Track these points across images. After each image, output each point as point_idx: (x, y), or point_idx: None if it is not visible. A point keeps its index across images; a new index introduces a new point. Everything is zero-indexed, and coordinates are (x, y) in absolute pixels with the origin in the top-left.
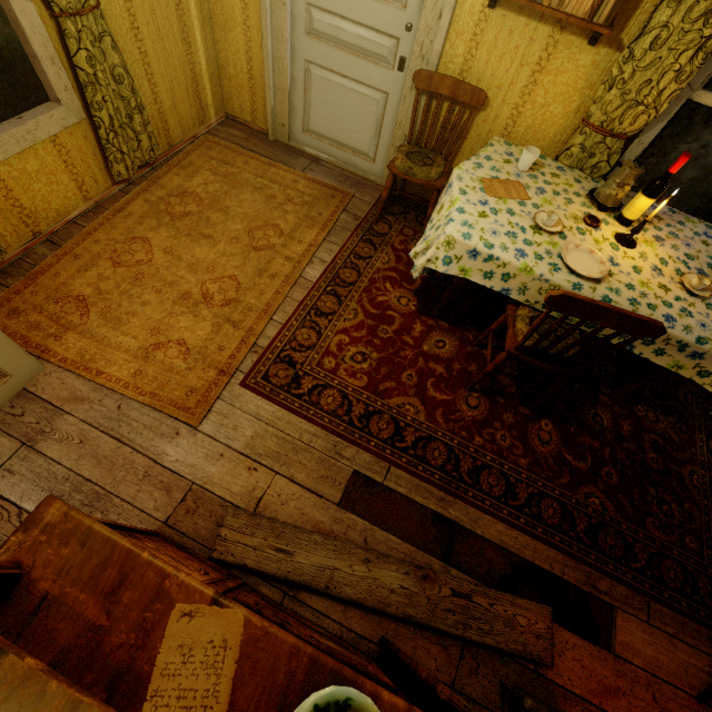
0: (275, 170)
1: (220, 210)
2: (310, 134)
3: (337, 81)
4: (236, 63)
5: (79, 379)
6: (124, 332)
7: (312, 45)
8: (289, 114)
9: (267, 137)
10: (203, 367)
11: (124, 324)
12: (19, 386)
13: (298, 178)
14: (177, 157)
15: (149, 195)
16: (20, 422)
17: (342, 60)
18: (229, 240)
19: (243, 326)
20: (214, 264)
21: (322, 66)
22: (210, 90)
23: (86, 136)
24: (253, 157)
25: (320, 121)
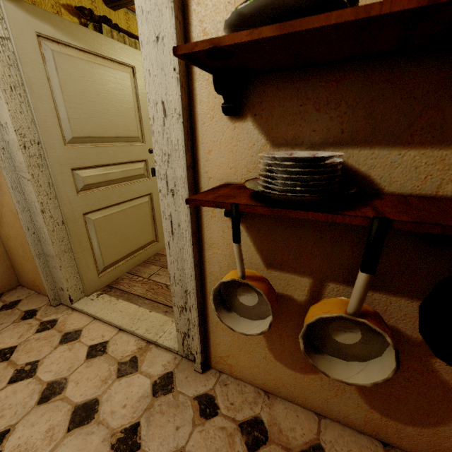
0: None
1: None
2: None
3: None
4: None
5: None
6: None
7: None
8: None
9: None
10: None
11: None
12: (158, 250)
13: None
14: None
15: None
16: (159, 261)
17: None
18: None
19: None
20: None
21: None
22: None
23: None
24: None
25: None
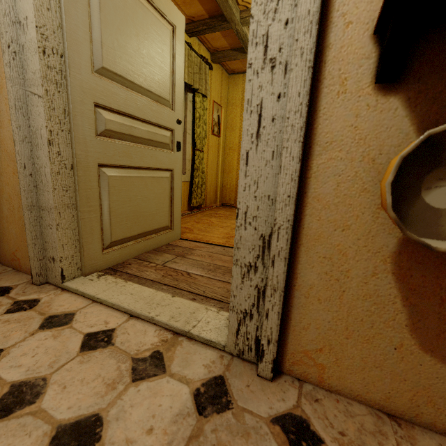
0: None
1: (235, 216)
2: None
3: None
4: (231, 183)
5: (197, 243)
6: (212, 233)
7: None
8: None
9: None
10: None
11: (211, 232)
12: (171, 239)
13: None
14: (208, 209)
15: (202, 213)
16: (173, 251)
17: None
18: None
19: None
20: None
21: None
22: (219, 193)
23: (187, 187)
24: None
25: None
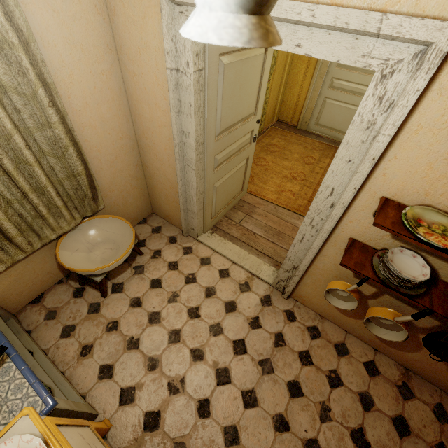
0: (304, 138)
1: (288, 150)
2: (317, 125)
3: (338, 104)
4: (291, 100)
5: (257, 198)
6: (268, 185)
7: (329, 91)
8: (310, 118)
9: (296, 127)
10: (301, 199)
11: (267, 183)
12: (241, 196)
13: (314, 141)
14: (264, 133)
15: (259, 144)
16: (243, 208)
17: (342, 96)
18: (295, 160)
19: (311, 188)
20: (292, 167)
21: (332, 99)
22: (277, 110)
23: None
24: (293, 134)
25: (325, 120)
